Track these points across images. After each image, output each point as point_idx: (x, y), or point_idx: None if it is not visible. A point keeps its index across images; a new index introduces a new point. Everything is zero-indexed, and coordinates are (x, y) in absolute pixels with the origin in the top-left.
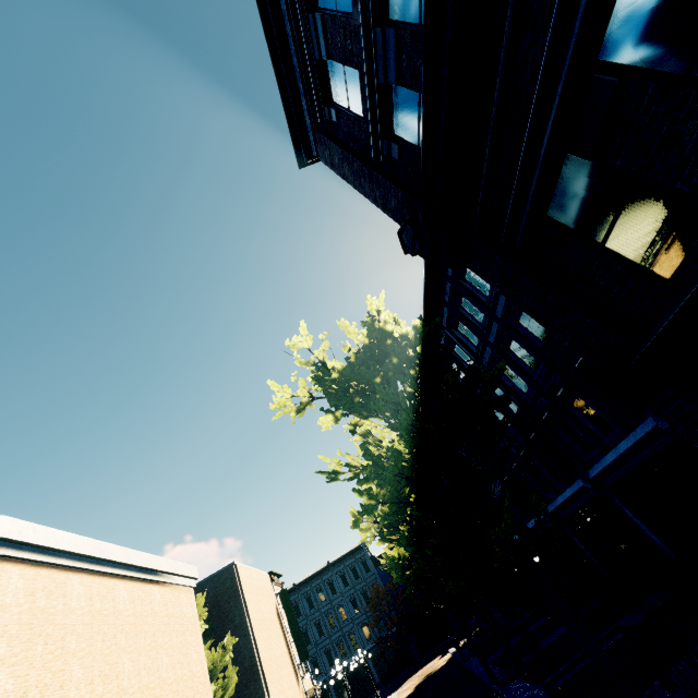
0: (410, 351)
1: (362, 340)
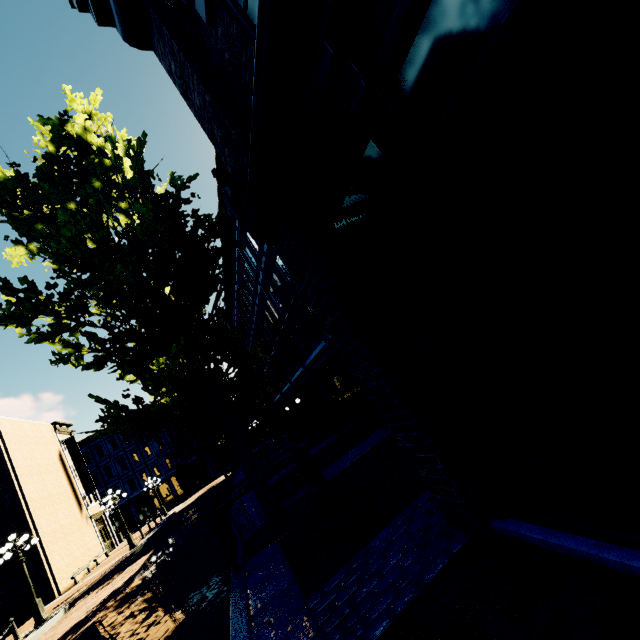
0: (119, 176)
1: (43, 145)
